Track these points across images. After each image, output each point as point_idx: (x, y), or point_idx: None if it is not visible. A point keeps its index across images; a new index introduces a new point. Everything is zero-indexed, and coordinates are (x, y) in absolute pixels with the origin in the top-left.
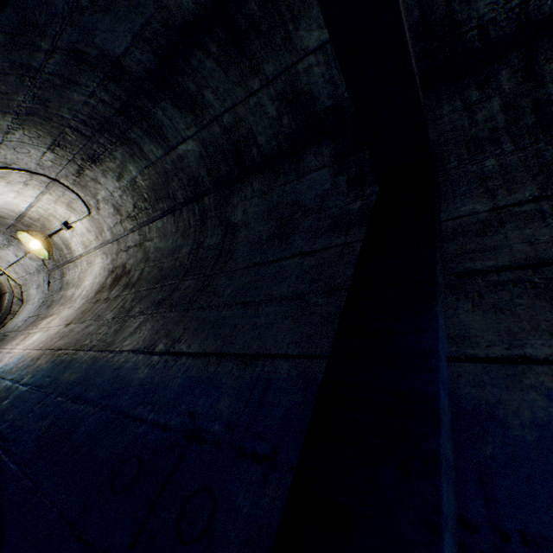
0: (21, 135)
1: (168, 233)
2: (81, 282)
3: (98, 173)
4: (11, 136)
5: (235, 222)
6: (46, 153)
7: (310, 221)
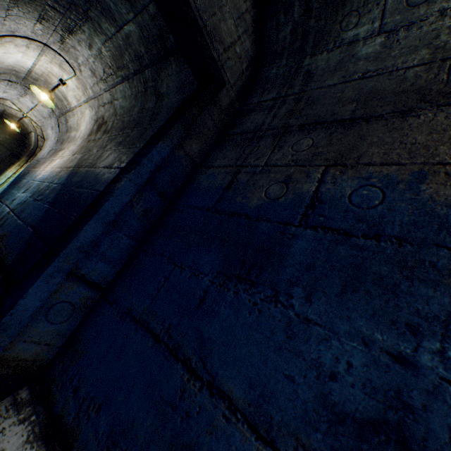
0: (17, 11)
1: (127, 96)
2: (79, 127)
3: (75, 42)
4: (11, 12)
5: (162, 93)
6: (36, 24)
7: None
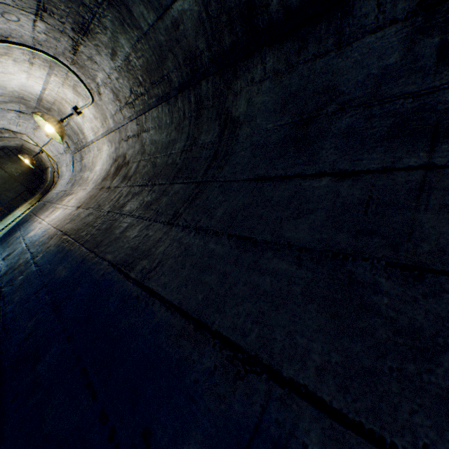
0: None
1: (163, 125)
2: (94, 166)
3: (92, 49)
4: None
5: (236, 115)
6: (35, 21)
7: (351, 120)
